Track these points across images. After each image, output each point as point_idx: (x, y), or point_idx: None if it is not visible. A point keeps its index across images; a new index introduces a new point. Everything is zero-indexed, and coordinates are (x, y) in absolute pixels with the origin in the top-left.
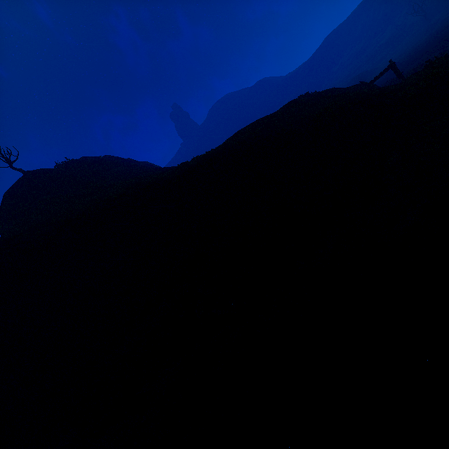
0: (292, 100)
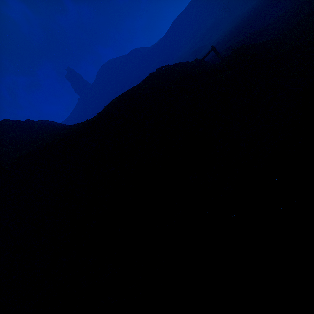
0: (151, 74)
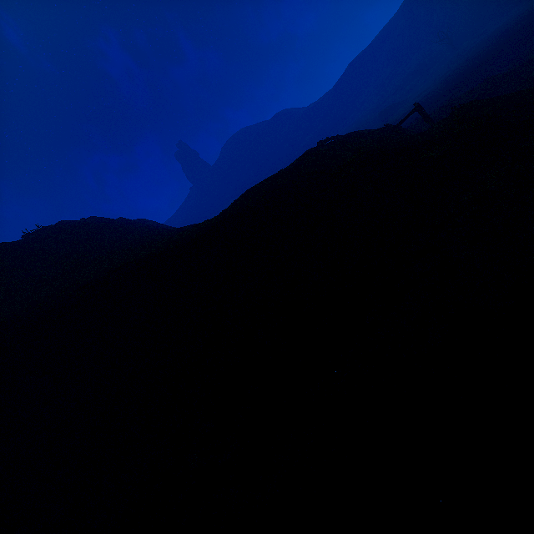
0: (308, 151)
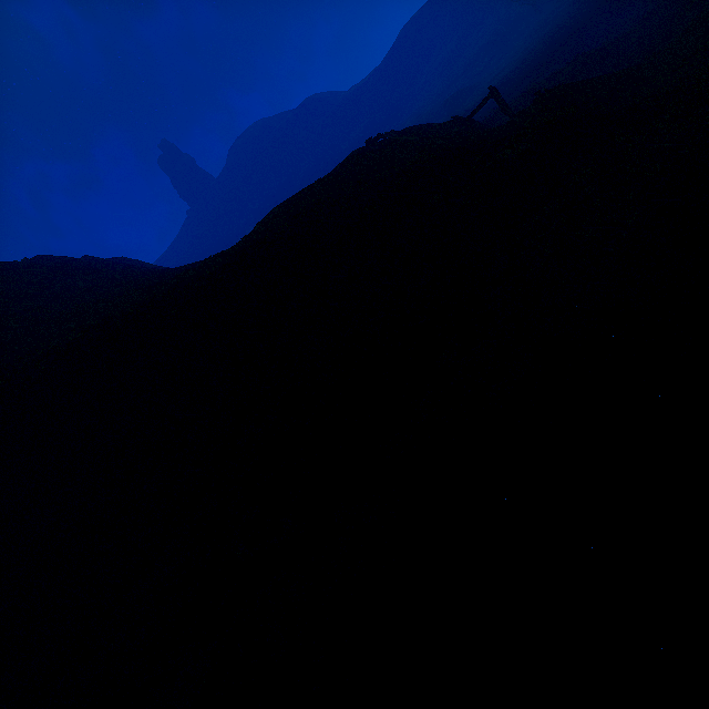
0: (355, 152)
